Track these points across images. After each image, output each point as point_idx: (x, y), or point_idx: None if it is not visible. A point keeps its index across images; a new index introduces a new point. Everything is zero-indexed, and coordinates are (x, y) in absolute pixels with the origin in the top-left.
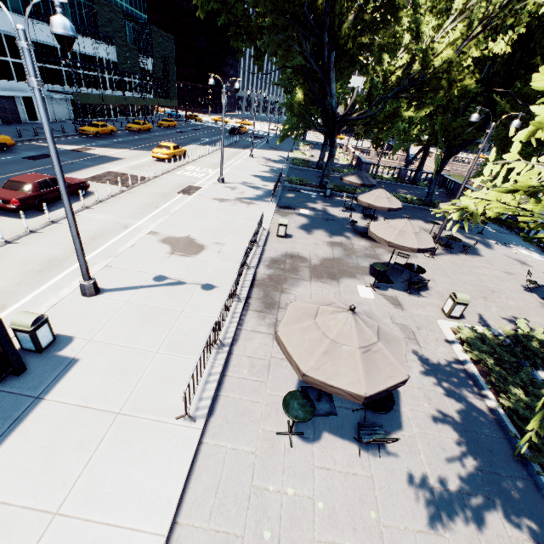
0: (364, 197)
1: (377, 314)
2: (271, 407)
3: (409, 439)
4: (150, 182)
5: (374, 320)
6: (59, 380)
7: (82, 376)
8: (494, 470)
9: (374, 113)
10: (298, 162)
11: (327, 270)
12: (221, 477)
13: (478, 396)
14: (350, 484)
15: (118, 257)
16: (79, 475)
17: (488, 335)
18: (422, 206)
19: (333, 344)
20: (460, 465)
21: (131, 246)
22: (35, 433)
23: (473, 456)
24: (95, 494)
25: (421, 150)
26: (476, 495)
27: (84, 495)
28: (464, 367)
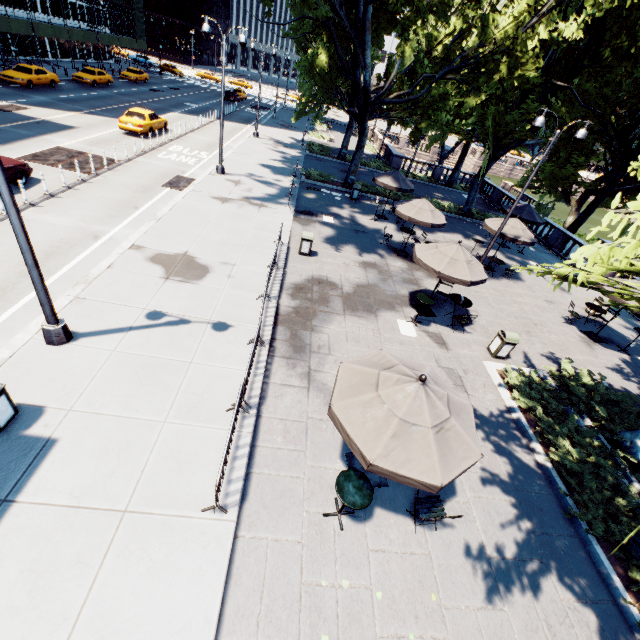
0: (404, 208)
1: (422, 356)
2: (314, 483)
3: (464, 506)
4: (122, 167)
5: (439, 384)
6: (33, 472)
7: (66, 464)
8: (545, 531)
9: (417, 97)
10: (316, 149)
11: (362, 300)
12: (265, 577)
13: (527, 449)
14: (408, 566)
15: (91, 283)
16: (83, 602)
17: (535, 378)
18: (460, 217)
19: (402, 424)
20: (514, 529)
21: (107, 266)
22: (10, 552)
23: (525, 517)
24: (110, 624)
25: (458, 143)
26: (530, 560)
27: (95, 628)
28: (512, 416)
